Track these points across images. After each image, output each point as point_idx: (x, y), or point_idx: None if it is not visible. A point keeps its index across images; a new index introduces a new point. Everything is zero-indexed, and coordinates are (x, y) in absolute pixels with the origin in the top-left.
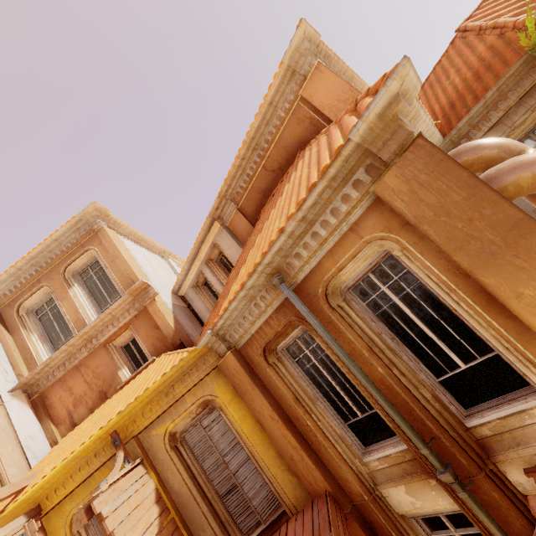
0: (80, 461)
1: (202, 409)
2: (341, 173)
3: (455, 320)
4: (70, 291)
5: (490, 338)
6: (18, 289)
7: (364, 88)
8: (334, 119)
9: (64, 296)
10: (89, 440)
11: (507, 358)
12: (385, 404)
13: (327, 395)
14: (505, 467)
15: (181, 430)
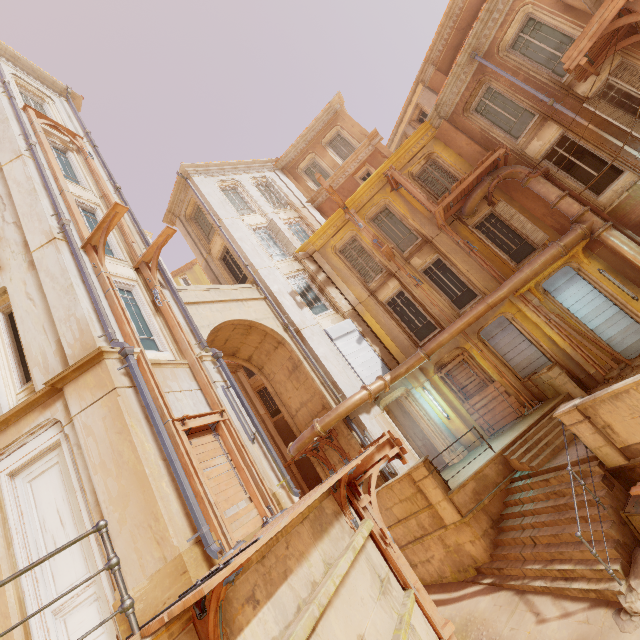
0: (368, 190)
1: (426, 160)
2: None
3: (557, 35)
4: (327, 152)
5: (567, 28)
6: (297, 157)
7: None
8: None
9: (324, 155)
10: (375, 173)
11: (576, 36)
12: (525, 86)
13: (498, 123)
14: (576, 89)
15: (415, 174)
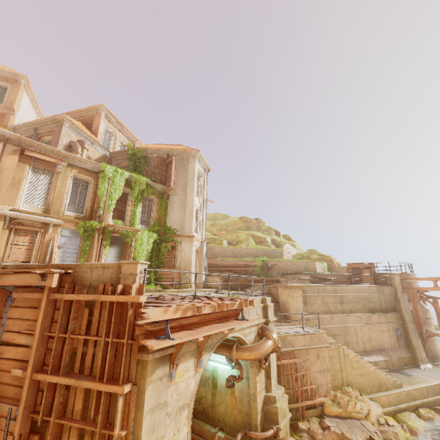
0: None
1: None
2: (55, 121)
3: None
4: None
5: None
6: None
7: (133, 135)
8: (94, 125)
9: None
10: None
11: None
12: None
13: None
14: None
15: None
